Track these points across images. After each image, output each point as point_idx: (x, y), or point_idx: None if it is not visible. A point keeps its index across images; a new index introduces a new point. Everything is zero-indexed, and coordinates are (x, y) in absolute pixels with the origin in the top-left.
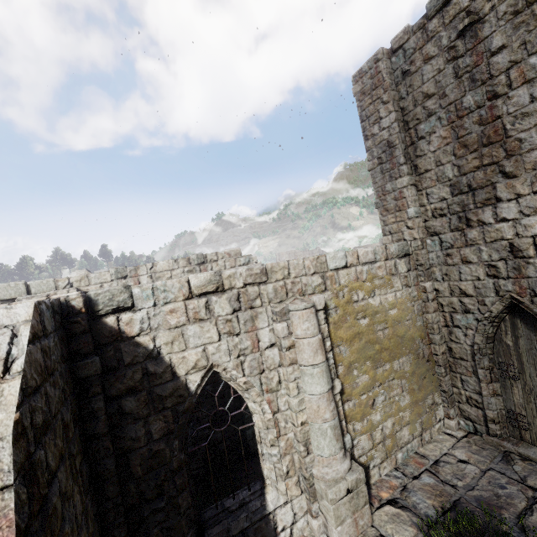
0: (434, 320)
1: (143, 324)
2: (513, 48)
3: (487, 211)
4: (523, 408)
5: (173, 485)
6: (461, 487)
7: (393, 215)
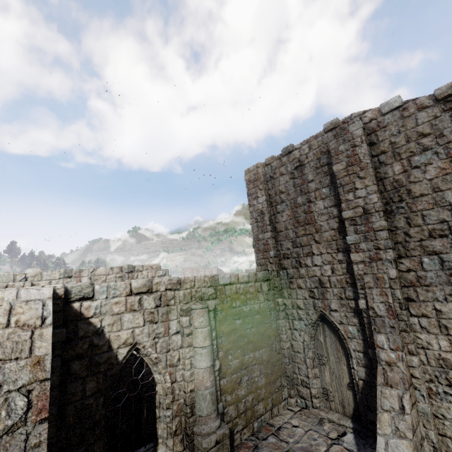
0: (283, 324)
1: (97, 310)
2: (316, 182)
3: (308, 259)
4: (330, 385)
5: (93, 434)
6: (291, 442)
7: (262, 253)
